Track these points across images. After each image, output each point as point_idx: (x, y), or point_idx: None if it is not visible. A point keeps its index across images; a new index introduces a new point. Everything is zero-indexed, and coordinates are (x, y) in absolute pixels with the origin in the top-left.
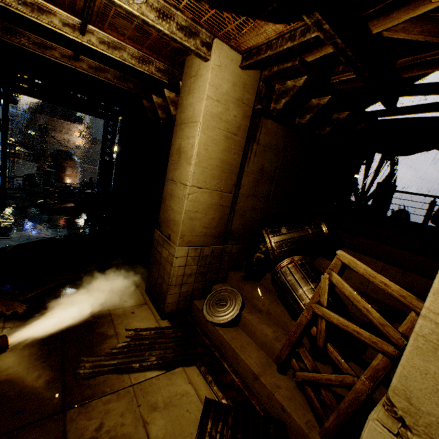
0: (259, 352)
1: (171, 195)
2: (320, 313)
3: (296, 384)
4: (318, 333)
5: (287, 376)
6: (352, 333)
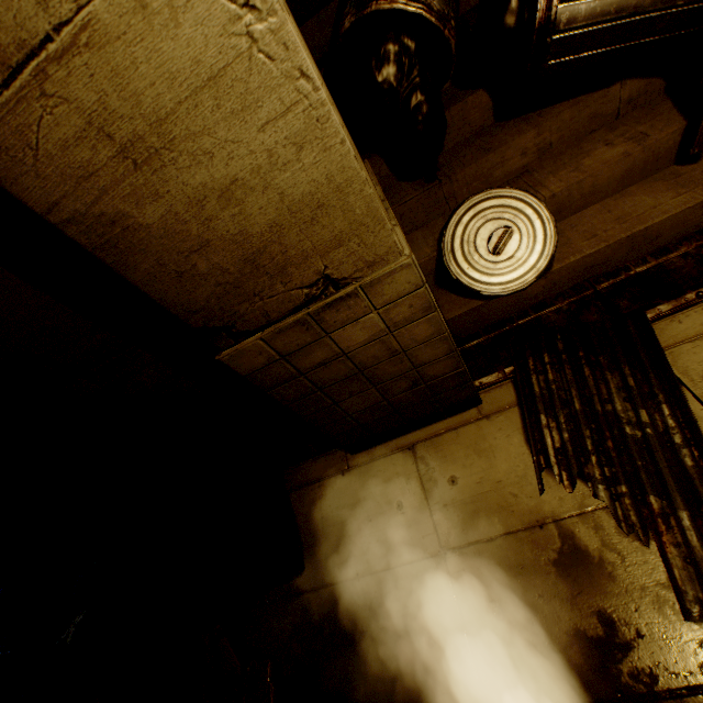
0: (635, 193)
1: (133, 148)
2: None
3: None
4: None
5: (702, 152)
6: None
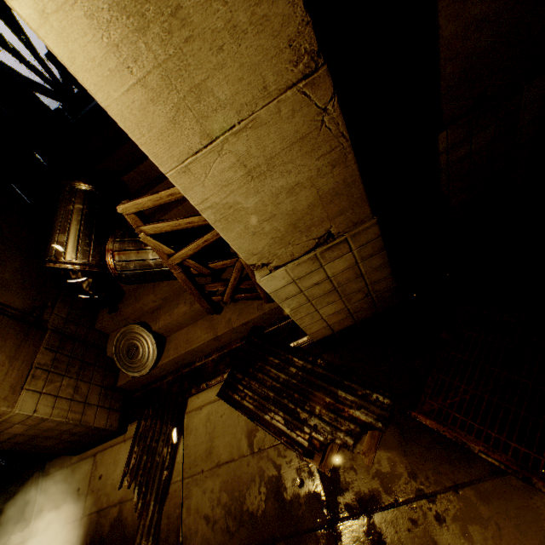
0: (199, 325)
1: None
2: (179, 260)
3: (233, 302)
4: (197, 269)
5: (225, 308)
6: (206, 245)
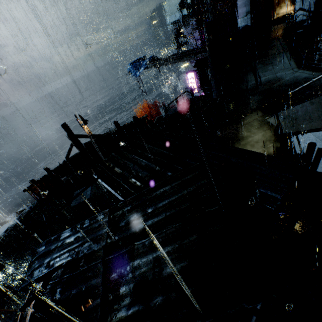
0: None
1: None
2: None
3: None
4: None
5: None
6: None
